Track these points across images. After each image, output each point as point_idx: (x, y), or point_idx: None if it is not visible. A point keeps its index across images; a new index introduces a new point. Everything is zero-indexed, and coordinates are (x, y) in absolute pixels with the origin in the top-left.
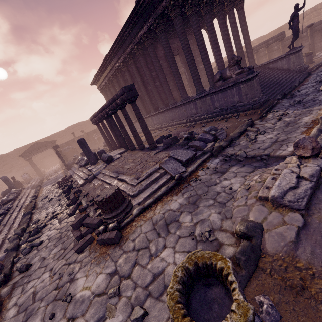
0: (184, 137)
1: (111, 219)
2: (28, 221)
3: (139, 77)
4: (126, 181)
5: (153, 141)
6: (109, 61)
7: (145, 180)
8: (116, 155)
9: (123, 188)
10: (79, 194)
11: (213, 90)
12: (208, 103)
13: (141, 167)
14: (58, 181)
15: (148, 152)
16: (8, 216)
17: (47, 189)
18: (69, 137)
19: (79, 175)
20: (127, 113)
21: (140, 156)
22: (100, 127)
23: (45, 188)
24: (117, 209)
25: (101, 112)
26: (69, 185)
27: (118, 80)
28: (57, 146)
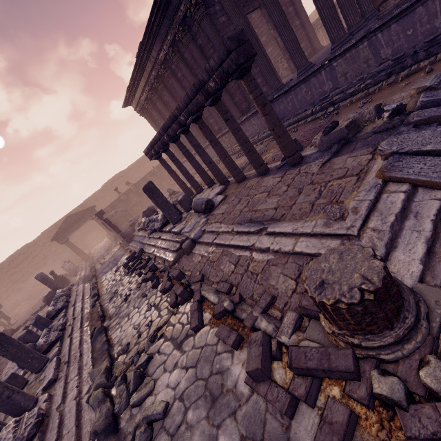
0: (390, 109)
1: (393, 345)
2: (106, 347)
3: (206, 63)
4: (308, 233)
5: (295, 148)
6: (147, 52)
7: (372, 217)
8: (213, 197)
9: (310, 249)
10: (187, 281)
11: (378, 22)
12: (363, 58)
13: (316, 196)
14: (125, 264)
15: (289, 171)
16: (67, 340)
17: (108, 279)
18: (109, 197)
19: (157, 247)
20: (226, 110)
21: (276, 182)
22: (164, 161)
23: (105, 279)
24: (400, 313)
25: (168, 129)
26: (151, 267)
27: (168, 83)
28: (102, 212)
